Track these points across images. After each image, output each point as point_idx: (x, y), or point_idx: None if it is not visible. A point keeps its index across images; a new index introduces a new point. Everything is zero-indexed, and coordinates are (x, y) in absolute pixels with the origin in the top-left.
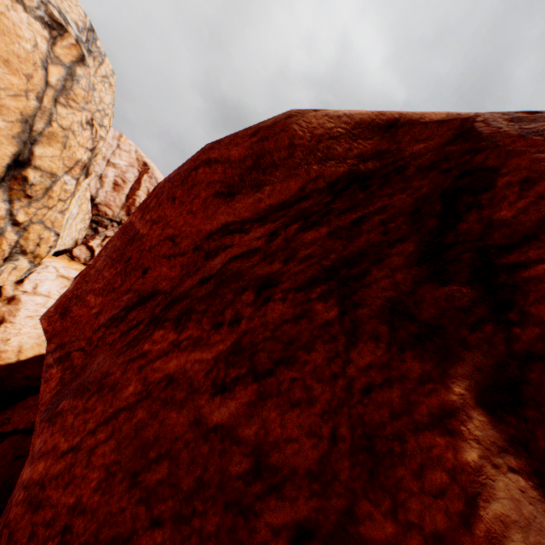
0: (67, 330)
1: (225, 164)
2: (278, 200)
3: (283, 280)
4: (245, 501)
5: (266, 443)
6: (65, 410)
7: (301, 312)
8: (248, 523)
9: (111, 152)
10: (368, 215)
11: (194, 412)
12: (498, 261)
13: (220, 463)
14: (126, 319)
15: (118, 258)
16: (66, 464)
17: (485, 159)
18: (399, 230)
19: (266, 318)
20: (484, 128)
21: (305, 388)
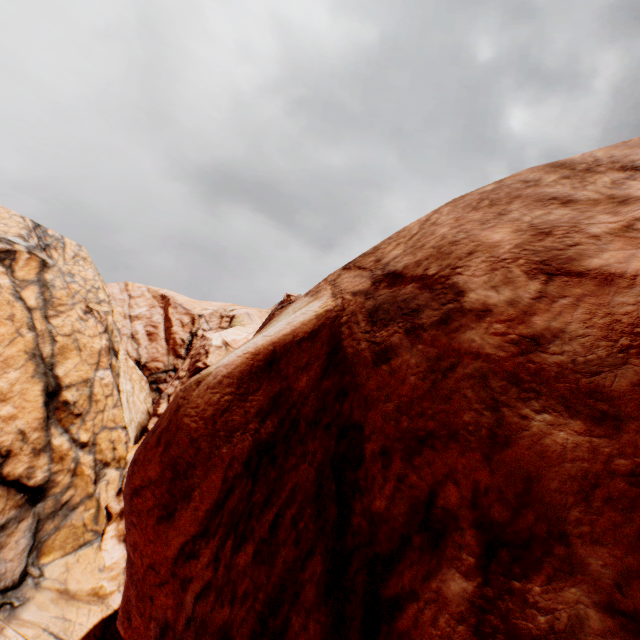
0: None
1: (151, 486)
2: (211, 501)
3: (234, 633)
4: None
5: None
6: None
7: None
8: None
9: (127, 306)
10: (281, 509)
11: None
12: (382, 591)
13: None
14: None
15: (131, 577)
16: None
17: (351, 409)
18: (308, 532)
19: None
20: (347, 340)
21: None
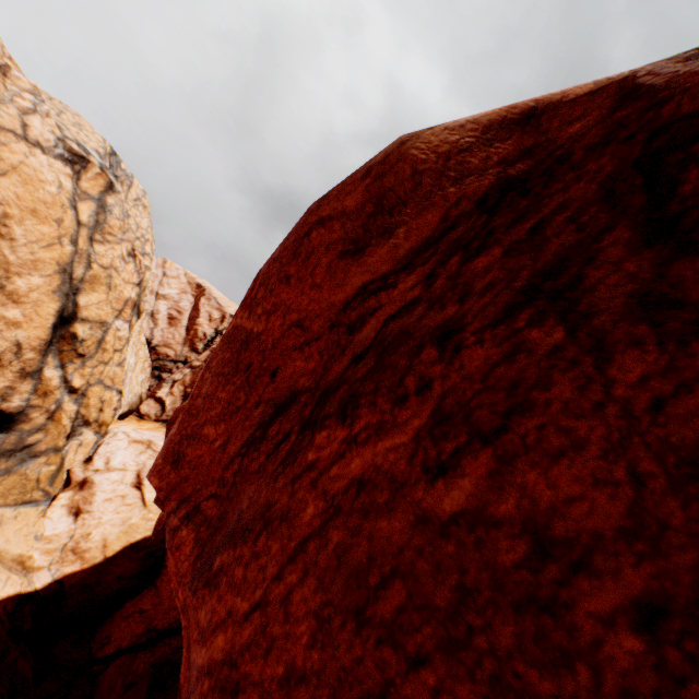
0: (187, 479)
1: (341, 219)
2: (419, 240)
3: (468, 322)
4: (542, 594)
5: (538, 513)
6: (227, 564)
7: (512, 347)
8: (559, 621)
9: (158, 282)
10: (545, 218)
11: (412, 510)
12: None
13: (481, 558)
14: (266, 437)
15: (233, 371)
16: (255, 627)
17: (677, 108)
18: (597, 221)
19: (465, 369)
20: (653, 79)
21: (562, 432)
